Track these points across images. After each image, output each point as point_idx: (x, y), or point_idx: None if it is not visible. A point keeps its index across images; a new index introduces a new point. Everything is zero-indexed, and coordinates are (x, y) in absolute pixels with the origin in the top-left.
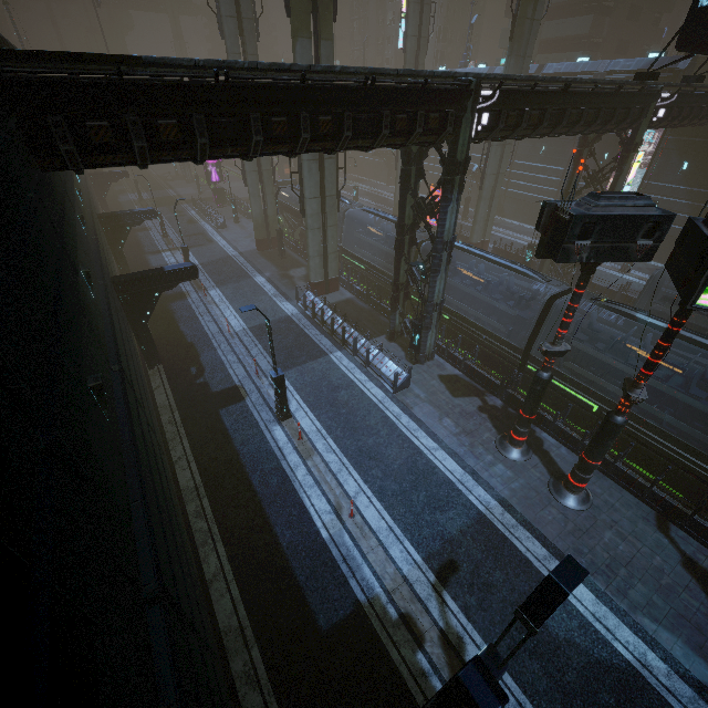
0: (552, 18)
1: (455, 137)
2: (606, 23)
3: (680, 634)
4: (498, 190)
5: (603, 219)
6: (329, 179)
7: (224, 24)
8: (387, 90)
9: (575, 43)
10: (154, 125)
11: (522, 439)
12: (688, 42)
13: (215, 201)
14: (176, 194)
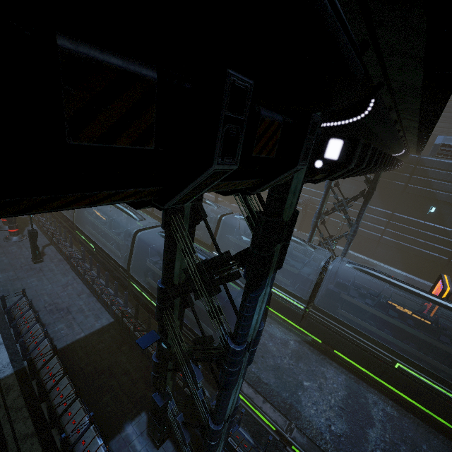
0: None
1: None
2: None
3: (1, 267)
4: None
5: None
6: None
7: None
8: None
9: None
10: None
11: (5, 220)
12: None
13: None
14: None
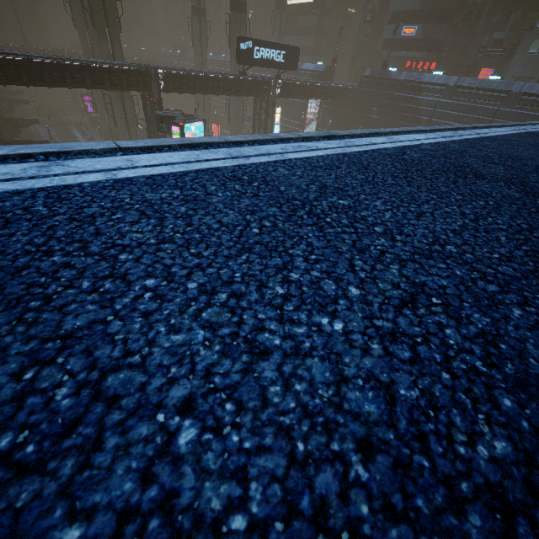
0: (299, 34)
1: (150, 89)
2: (324, 42)
3: None
4: (241, 127)
5: (166, 117)
6: (128, 109)
7: (76, 22)
8: (103, 68)
9: (310, 51)
10: (6, 72)
11: None
12: (244, 62)
13: (91, 125)
14: (67, 119)
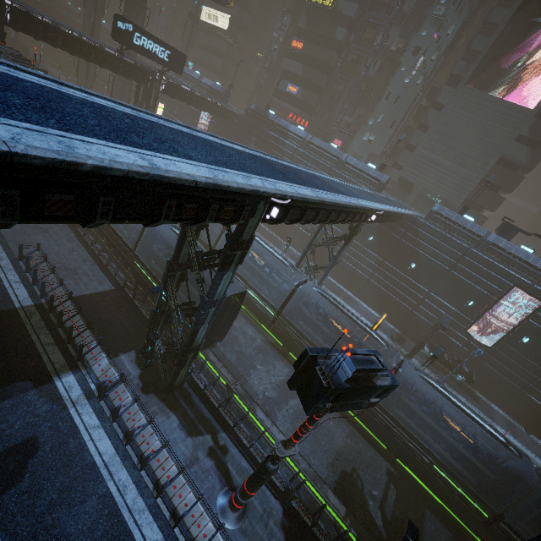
0: (211, 53)
1: None
2: (232, 69)
3: None
4: None
5: None
6: None
7: None
8: None
9: (219, 71)
10: None
11: None
12: (121, 41)
13: None
14: None
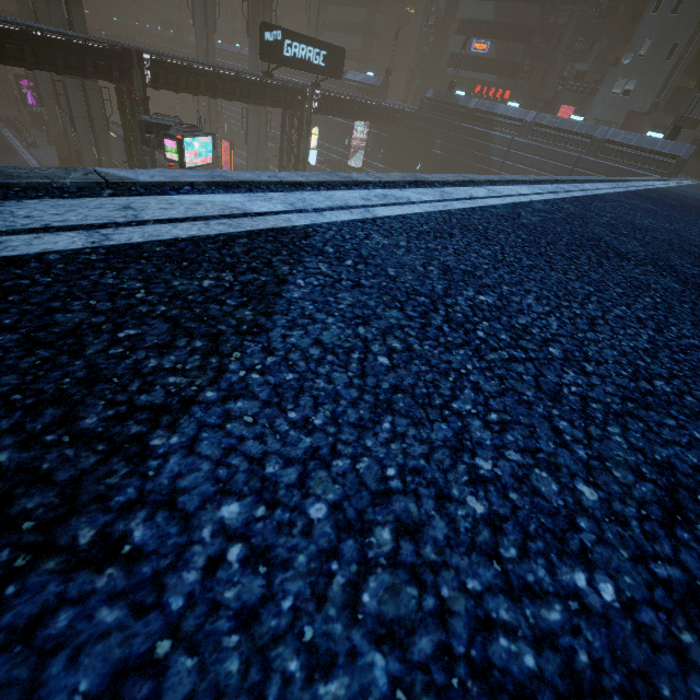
0: (343, 31)
1: (131, 81)
2: (375, 46)
3: None
4: (263, 148)
5: (155, 125)
6: (94, 106)
7: None
8: (54, 40)
9: (356, 55)
10: None
11: None
12: (270, 58)
13: (32, 124)
14: None
